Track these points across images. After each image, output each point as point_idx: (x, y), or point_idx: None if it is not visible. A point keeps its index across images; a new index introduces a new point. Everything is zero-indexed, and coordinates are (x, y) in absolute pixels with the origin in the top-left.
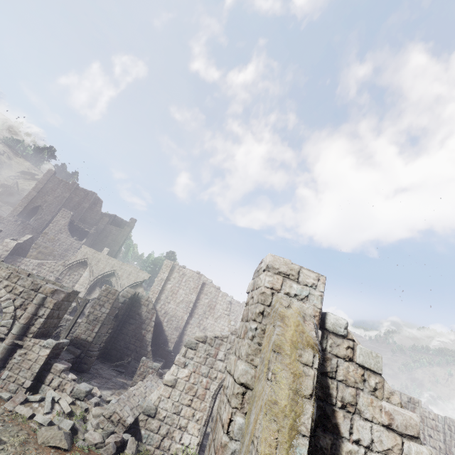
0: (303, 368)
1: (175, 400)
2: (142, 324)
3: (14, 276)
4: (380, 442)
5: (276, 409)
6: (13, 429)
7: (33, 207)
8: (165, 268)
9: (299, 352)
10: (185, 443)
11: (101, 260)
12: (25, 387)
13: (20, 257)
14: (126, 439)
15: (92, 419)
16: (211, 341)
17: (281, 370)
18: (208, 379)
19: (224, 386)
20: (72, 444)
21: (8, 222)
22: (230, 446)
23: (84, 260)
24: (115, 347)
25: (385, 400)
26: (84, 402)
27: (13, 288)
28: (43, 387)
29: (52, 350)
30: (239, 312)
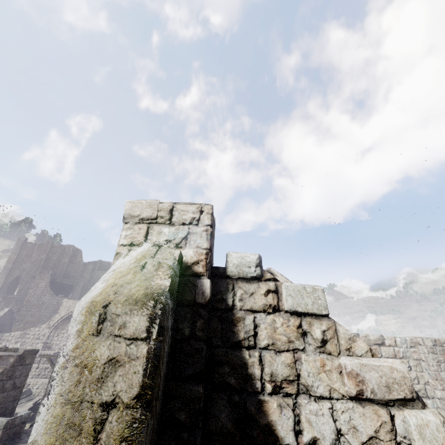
0: (126, 348)
1: None
2: None
3: None
4: (353, 430)
5: None
6: None
7: (12, 280)
8: None
9: (121, 320)
10: None
11: None
12: None
13: (0, 334)
14: None
15: None
16: None
17: (62, 367)
18: None
19: None
20: None
21: None
22: None
23: (69, 315)
24: None
25: (345, 354)
26: None
27: None
28: None
29: (4, 431)
30: None
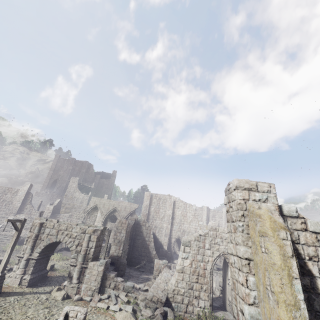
0: (282, 241)
1: (187, 281)
2: (145, 238)
3: (69, 227)
4: None
5: (276, 267)
6: (102, 316)
7: (53, 181)
8: (146, 198)
9: (277, 233)
10: (202, 306)
11: (105, 203)
12: (97, 291)
13: (58, 214)
14: (166, 310)
15: (141, 303)
16: (198, 238)
17: (271, 245)
18: (204, 263)
19: (230, 263)
20: (137, 319)
21: (42, 194)
22: (252, 294)
23: (95, 206)
24: (133, 256)
25: None
26: (132, 293)
27: (71, 235)
28: (106, 289)
29: (104, 266)
30: (202, 214)
